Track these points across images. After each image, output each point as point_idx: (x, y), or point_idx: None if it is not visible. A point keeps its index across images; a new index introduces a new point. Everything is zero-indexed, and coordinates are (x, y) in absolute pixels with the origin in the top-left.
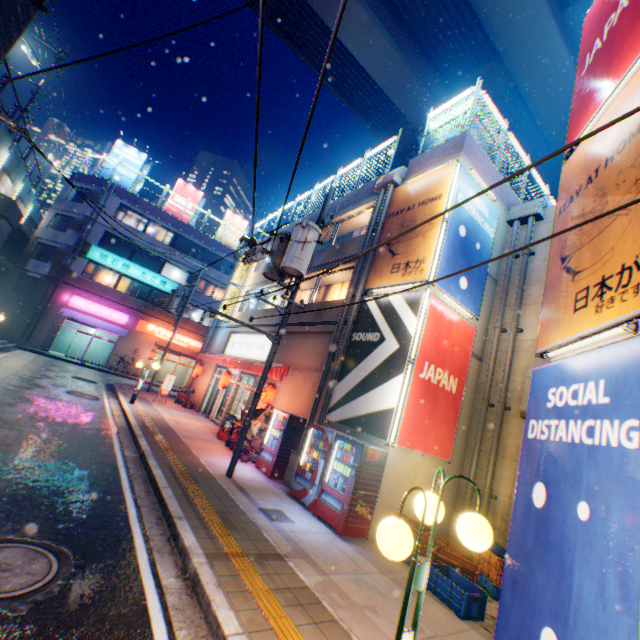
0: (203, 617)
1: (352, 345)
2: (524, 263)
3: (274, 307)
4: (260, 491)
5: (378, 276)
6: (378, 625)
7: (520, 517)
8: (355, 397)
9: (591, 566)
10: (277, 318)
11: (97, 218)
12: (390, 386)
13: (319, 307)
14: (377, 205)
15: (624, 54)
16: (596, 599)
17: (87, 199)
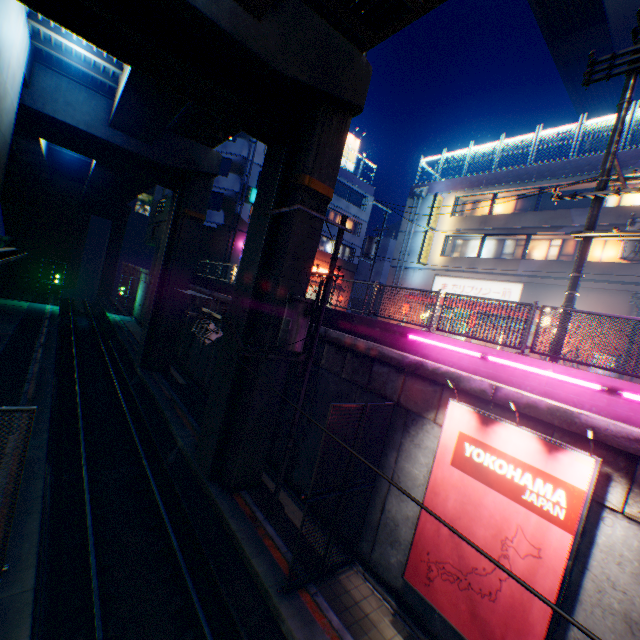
0: None
1: None
2: None
3: (487, 253)
4: None
5: None
6: None
7: None
8: None
9: None
10: (526, 270)
11: (253, 158)
12: None
13: (602, 267)
14: None
15: None
16: None
17: (238, 136)
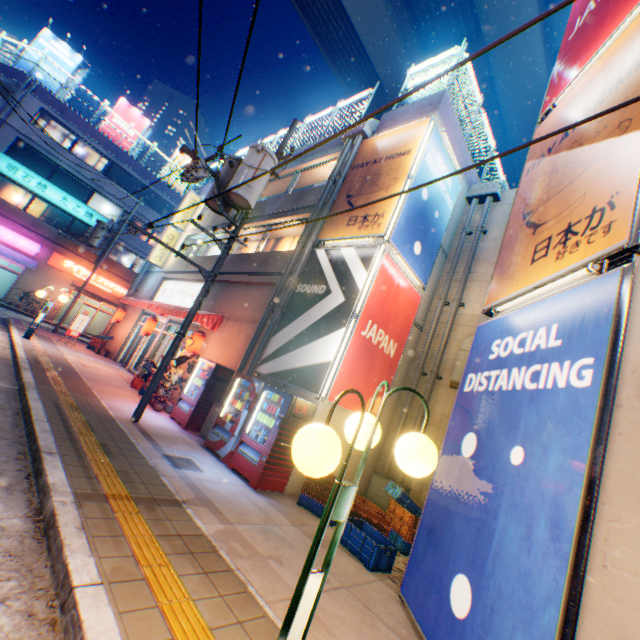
0: (50, 566)
1: (295, 297)
2: (476, 240)
3: None
4: (170, 439)
5: (333, 228)
6: (281, 576)
7: (445, 469)
8: (291, 350)
9: (519, 510)
10: None
11: (7, 118)
12: (330, 340)
13: (265, 257)
14: (343, 155)
15: (621, 7)
16: (521, 543)
17: None
